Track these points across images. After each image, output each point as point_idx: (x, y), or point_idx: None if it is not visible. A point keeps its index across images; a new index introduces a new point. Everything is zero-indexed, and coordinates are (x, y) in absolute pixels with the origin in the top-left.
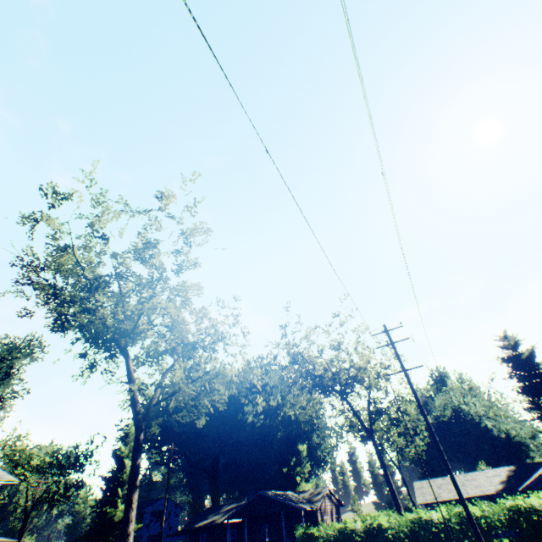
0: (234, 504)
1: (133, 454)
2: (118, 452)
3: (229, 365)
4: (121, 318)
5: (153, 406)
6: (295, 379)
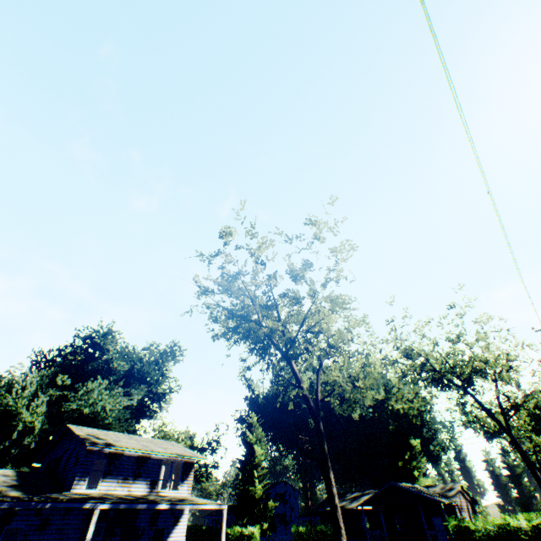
0: (357, 492)
1: (318, 441)
2: (247, 439)
3: (367, 363)
4: (281, 328)
5: (320, 402)
6: (406, 373)
